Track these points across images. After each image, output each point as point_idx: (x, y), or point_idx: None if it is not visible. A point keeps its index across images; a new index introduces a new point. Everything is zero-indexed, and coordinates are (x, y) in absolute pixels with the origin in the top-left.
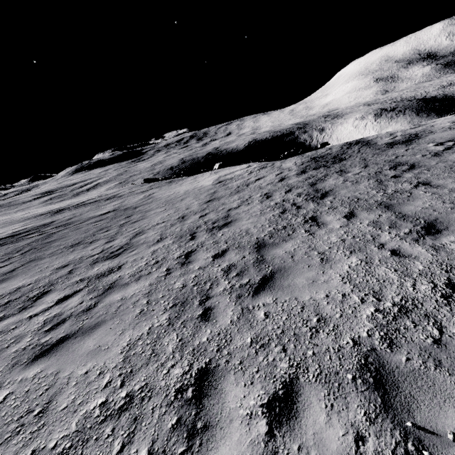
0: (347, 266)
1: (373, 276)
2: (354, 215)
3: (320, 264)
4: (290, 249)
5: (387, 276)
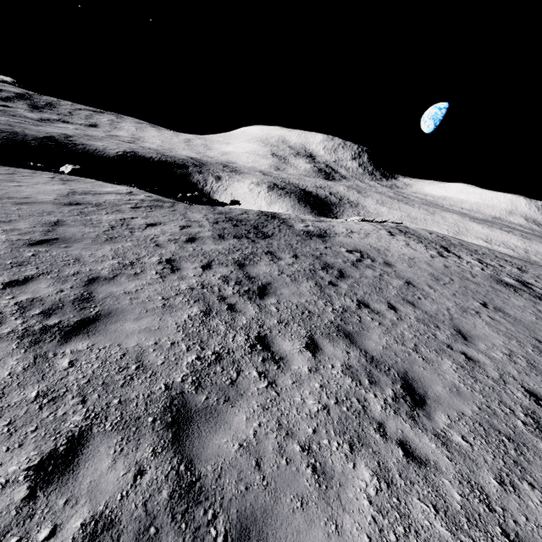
0: (366, 499)
1: (419, 535)
2: (317, 345)
3: (320, 494)
4: (247, 435)
5: (436, 533)
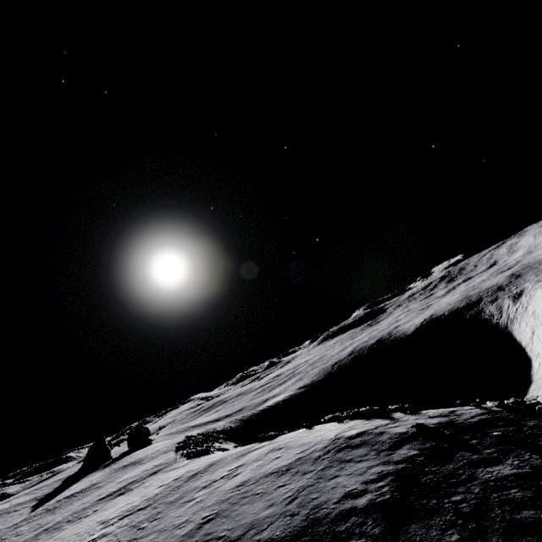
0: None
1: None
2: None
3: None
4: None
5: None
